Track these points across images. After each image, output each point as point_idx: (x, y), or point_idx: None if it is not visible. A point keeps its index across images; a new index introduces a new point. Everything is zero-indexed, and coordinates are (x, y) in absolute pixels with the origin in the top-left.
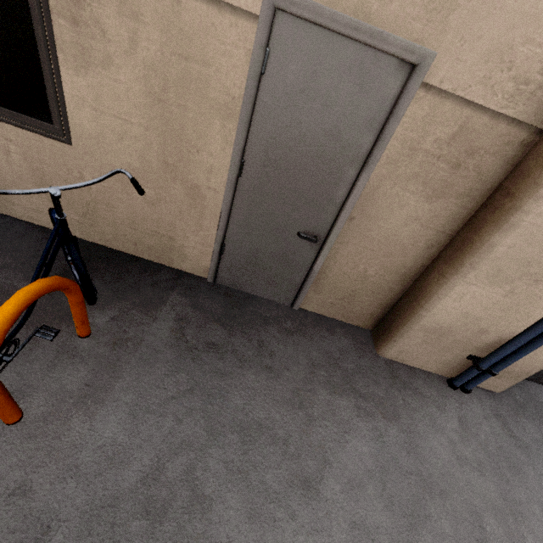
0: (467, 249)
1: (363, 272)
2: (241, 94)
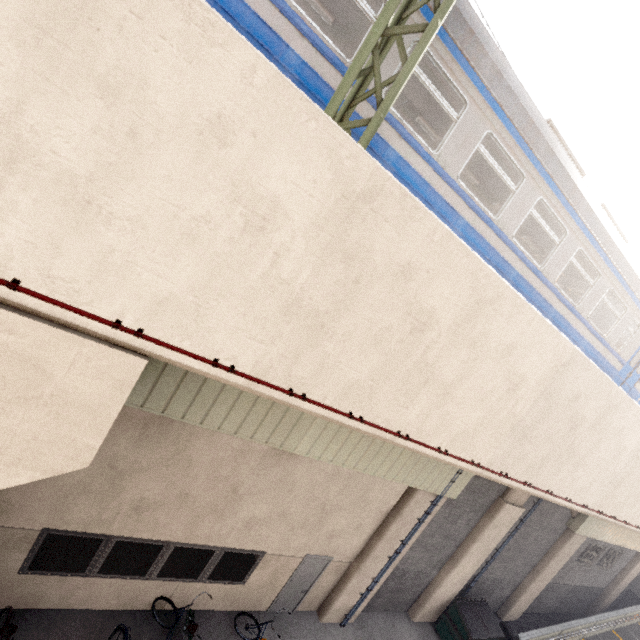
0: (341, 588)
1: (316, 595)
2: (296, 567)
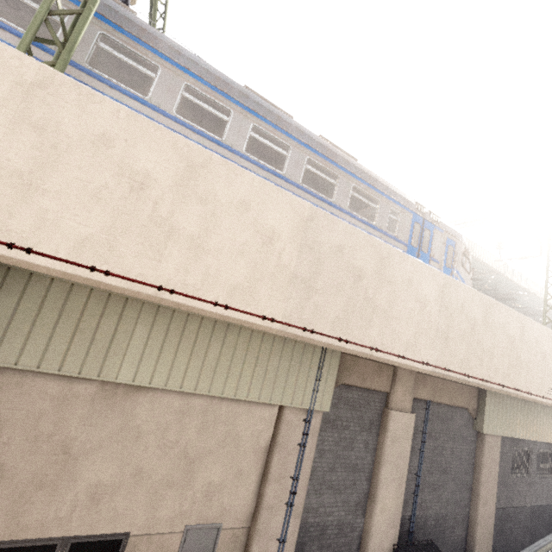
0: None
1: None
2: (177, 549)
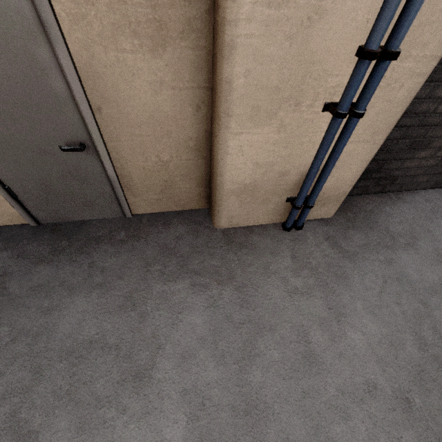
0: (216, 97)
1: (159, 160)
2: None
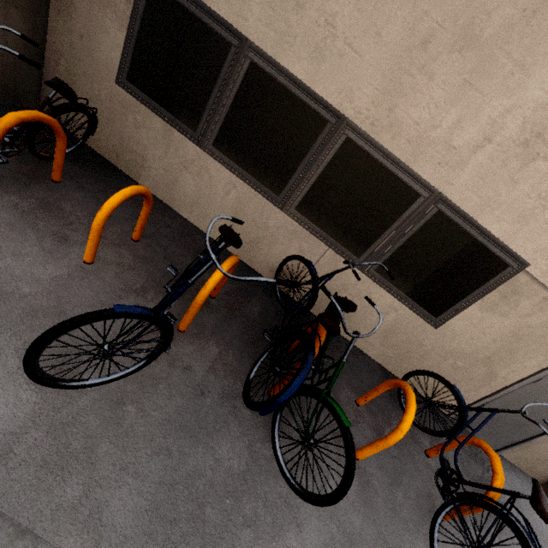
0: None
1: None
2: None
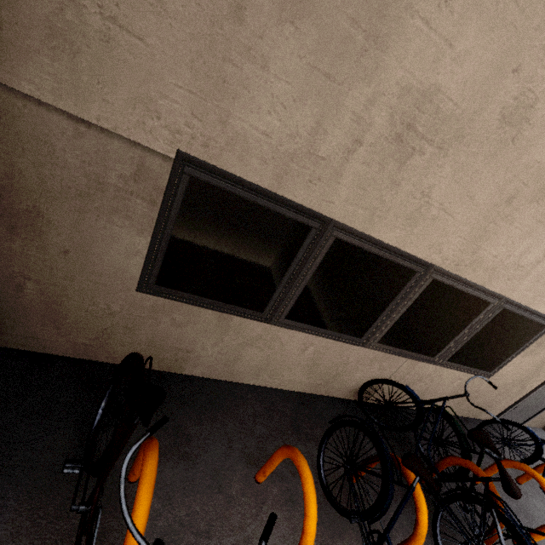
0: None
1: None
2: None
